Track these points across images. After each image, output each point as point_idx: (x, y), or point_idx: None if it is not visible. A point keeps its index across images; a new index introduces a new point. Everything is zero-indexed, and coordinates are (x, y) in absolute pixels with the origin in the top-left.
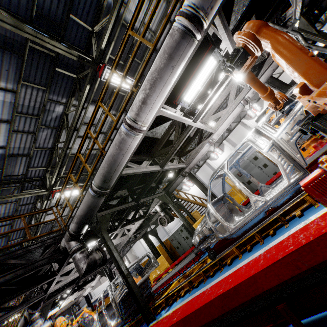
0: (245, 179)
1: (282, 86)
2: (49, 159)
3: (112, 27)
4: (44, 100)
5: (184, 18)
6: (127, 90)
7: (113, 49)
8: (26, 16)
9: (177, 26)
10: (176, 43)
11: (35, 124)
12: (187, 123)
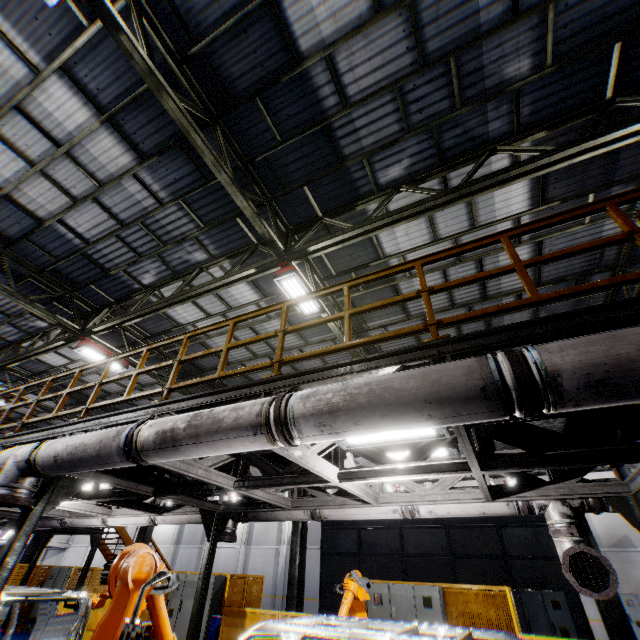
0: (173, 601)
1: (296, 528)
2: (3, 347)
3: (113, 325)
4: (26, 311)
5: None
6: (113, 370)
7: (141, 321)
8: (41, 265)
9: None
10: None
11: (4, 318)
12: None
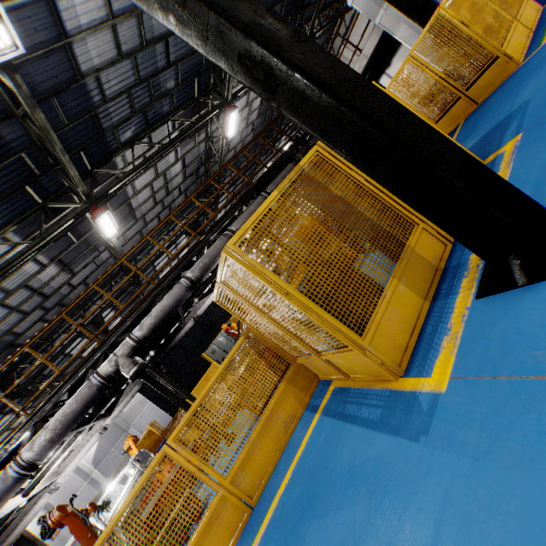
0: None
1: None
2: None
3: None
4: None
5: (22, 469)
6: None
7: None
8: None
9: (13, 473)
10: (10, 487)
11: None
12: (13, 509)
